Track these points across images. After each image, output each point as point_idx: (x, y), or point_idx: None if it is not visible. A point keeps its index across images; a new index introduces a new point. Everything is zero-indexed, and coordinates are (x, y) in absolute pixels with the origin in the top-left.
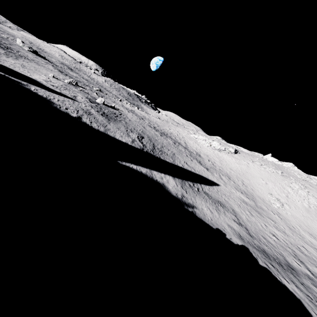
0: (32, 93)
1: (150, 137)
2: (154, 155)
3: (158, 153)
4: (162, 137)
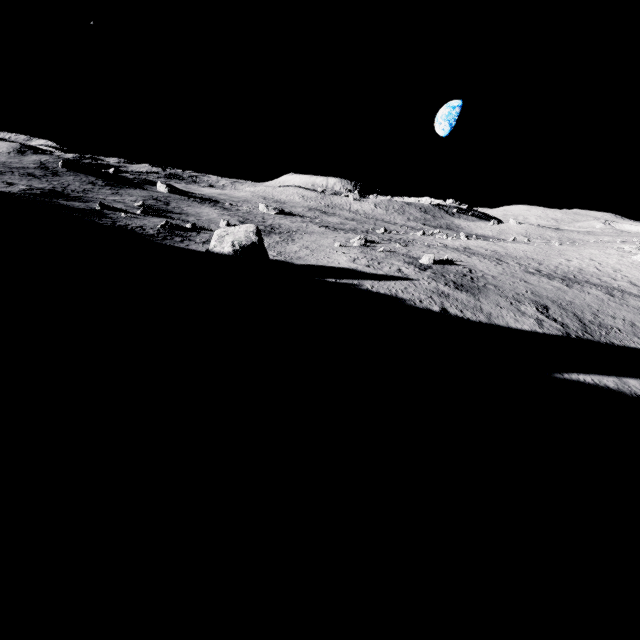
0: (377, 295)
1: (555, 300)
2: (598, 341)
3: (601, 334)
4: (573, 290)
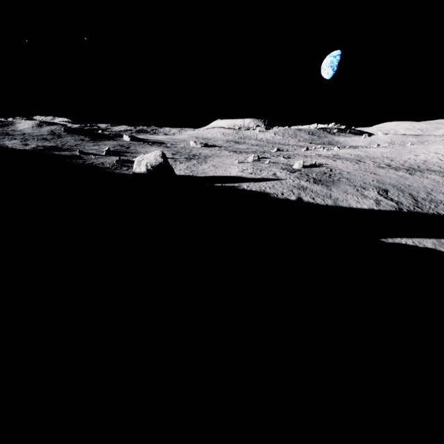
0: (249, 192)
1: (396, 185)
2: (426, 213)
3: (430, 207)
4: (414, 176)
